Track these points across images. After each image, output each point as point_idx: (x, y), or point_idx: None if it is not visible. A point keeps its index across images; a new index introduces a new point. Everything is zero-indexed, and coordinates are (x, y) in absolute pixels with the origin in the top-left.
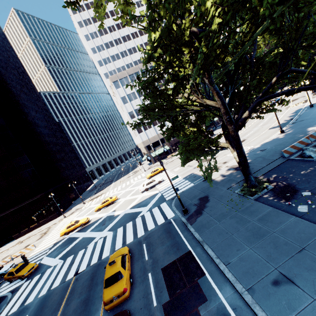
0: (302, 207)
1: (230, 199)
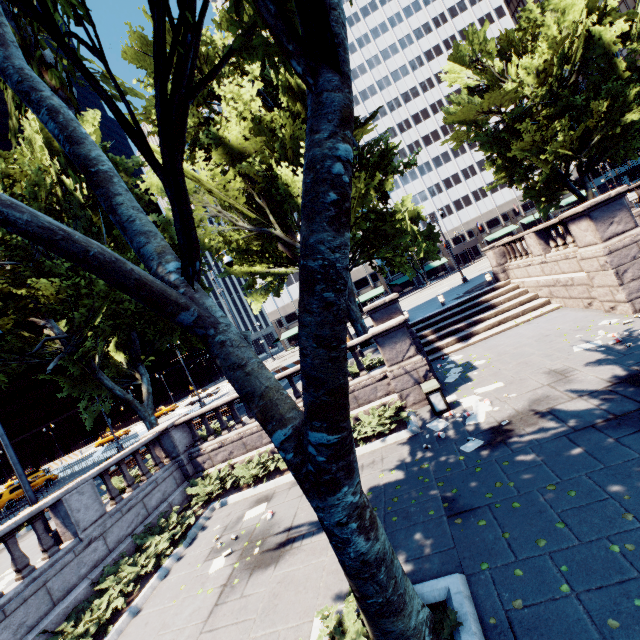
0: None
1: None
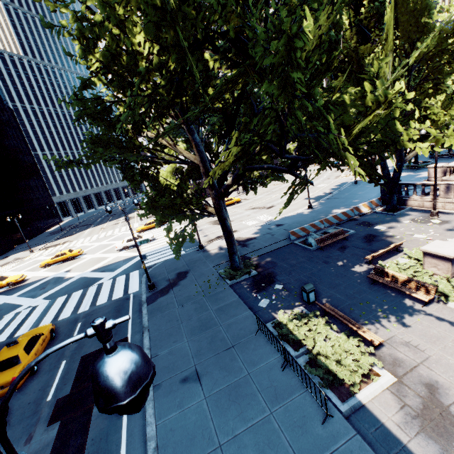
0: (264, 301)
1: (208, 280)
